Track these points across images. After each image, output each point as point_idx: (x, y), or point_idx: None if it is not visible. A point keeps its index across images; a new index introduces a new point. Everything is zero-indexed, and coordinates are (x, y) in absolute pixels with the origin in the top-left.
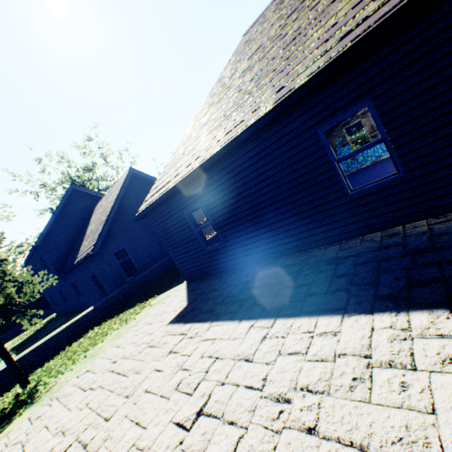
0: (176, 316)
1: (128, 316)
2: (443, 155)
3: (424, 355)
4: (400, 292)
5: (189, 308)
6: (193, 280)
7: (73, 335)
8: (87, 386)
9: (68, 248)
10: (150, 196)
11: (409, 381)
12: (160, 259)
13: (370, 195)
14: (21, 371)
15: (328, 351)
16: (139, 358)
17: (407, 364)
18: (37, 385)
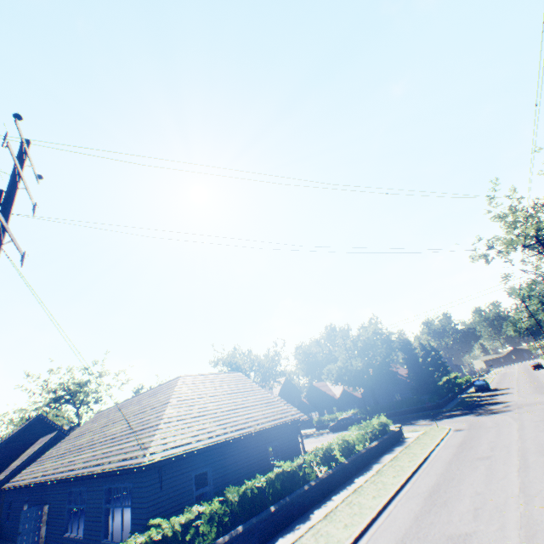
0: None
1: None
2: None
3: None
4: None
5: None
6: None
7: None
8: None
9: (1, 467)
10: (12, 480)
11: None
12: None
13: None
14: None
15: None
16: None
17: None
18: None
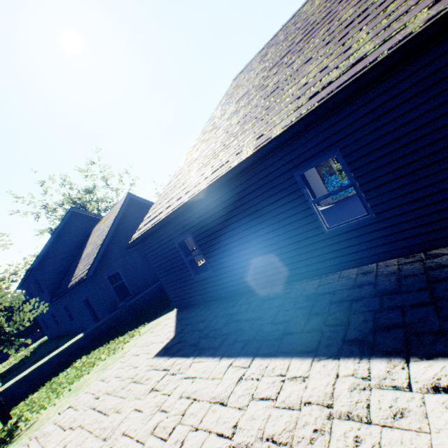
0: (163, 348)
1: (116, 345)
2: (406, 200)
3: (379, 408)
4: (366, 337)
5: (176, 339)
6: (183, 308)
7: (60, 364)
8: (68, 425)
9: (64, 270)
10: (143, 225)
11: (363, 435)
12: (154, 282)
13: (345, 234)
14: (3, 404)
15: (295, 397)
16: (121, 395)
17: (363, 416)
18: (18, 421)
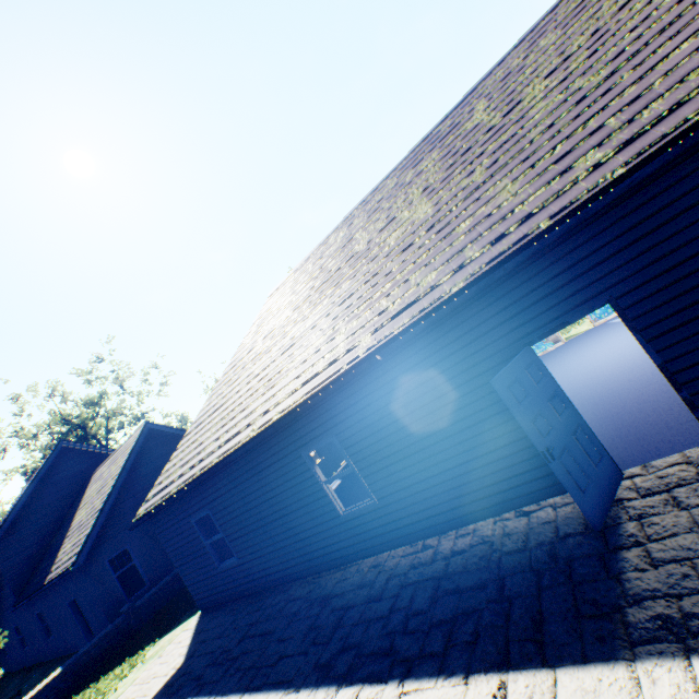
0: (164, 686)
1: (109, 684)
2: (398, 488)
3: None
4: (332, 659)
5: (182, 669)
6: (208, 610)
7: None
8: None
9: (41, 548)
10: (152, 494)
11: None
12: None
13: (358, 518)
14: None
15: None
16: None
17: None
18: None
